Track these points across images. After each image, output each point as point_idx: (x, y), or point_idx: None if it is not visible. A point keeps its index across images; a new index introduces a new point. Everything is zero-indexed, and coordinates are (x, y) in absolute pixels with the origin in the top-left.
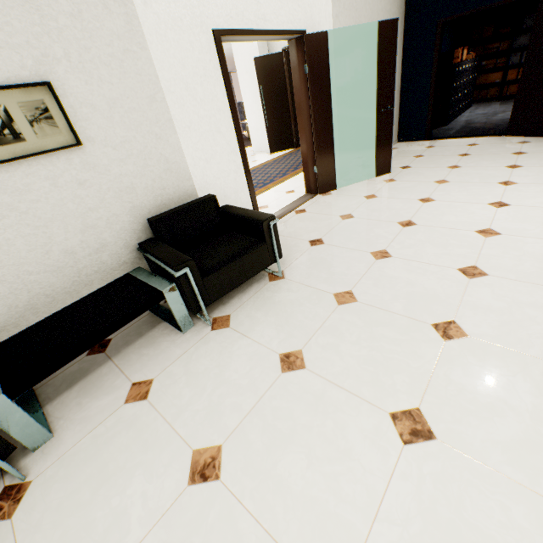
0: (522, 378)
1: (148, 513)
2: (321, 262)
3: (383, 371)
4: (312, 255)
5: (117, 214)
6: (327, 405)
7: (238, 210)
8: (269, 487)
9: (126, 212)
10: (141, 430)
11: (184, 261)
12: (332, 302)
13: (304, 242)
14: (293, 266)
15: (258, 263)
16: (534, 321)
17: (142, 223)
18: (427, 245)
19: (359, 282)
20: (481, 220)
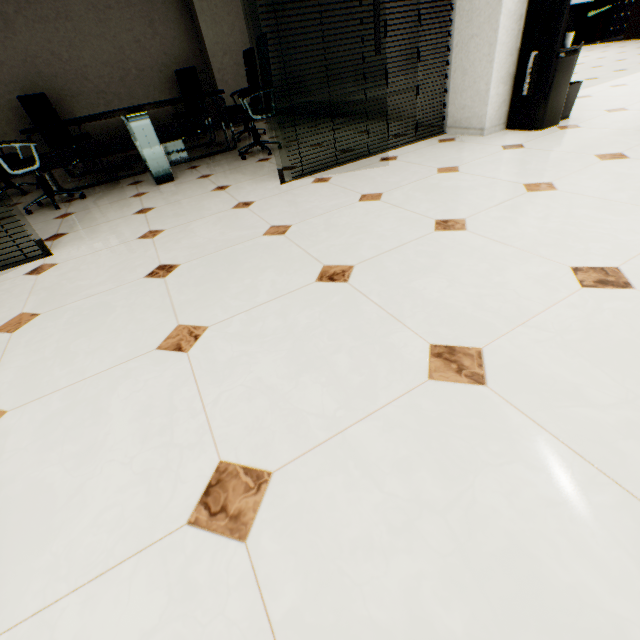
0: None
1: None
2: None
3: None
4: None
5: None
6: None
7: None
8: None
9: None
10: None
11: None
12: None
13: None
14: None
15: None
16: None
17: None
18: None
19: None
20: None
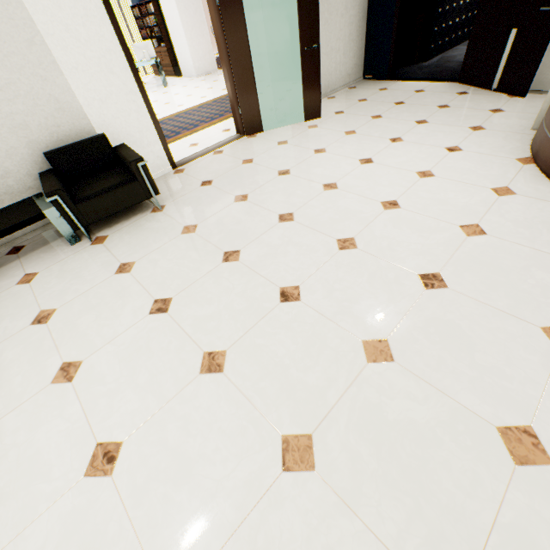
0: (241, 287)
1: (5, 335)
2: (196, 201)
3: (172, 277)
4: (195, 194)
5: (15, 147)
6: (126, 293)
7: (125, 150)
8: (69, 328)
9: (24, 146)
10: (19, 299)
11: (54, 190)
12: (178, 232)
13: (198, 182)
14: (175, 202)
15: (133, 197)
16: (285, 254)
17: (41, 156)
18: (279, 193)
19: (207, 219)
20: (338, 174)
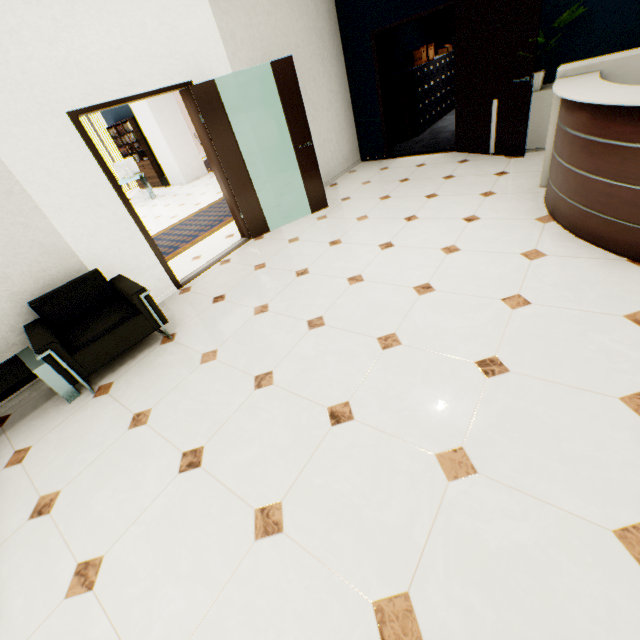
0: (283, 415)
1: None
2: (211, 321)
3: (199, 420)
4: (208, 314)
5: None
6: (146, 451)
7: (123, 282)
8: (80, 514)
9: (5, 300)
10: (9, 487)
11: (46, 345)
12: (197, 362)
13: (209, 299)
14: (186, 327)
15: (138, 332)
16: (325, 366)
17: (26, 306)
18: (302, 297)
19: (228, 341)
20: (361, 265)
